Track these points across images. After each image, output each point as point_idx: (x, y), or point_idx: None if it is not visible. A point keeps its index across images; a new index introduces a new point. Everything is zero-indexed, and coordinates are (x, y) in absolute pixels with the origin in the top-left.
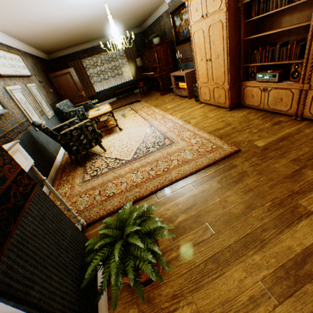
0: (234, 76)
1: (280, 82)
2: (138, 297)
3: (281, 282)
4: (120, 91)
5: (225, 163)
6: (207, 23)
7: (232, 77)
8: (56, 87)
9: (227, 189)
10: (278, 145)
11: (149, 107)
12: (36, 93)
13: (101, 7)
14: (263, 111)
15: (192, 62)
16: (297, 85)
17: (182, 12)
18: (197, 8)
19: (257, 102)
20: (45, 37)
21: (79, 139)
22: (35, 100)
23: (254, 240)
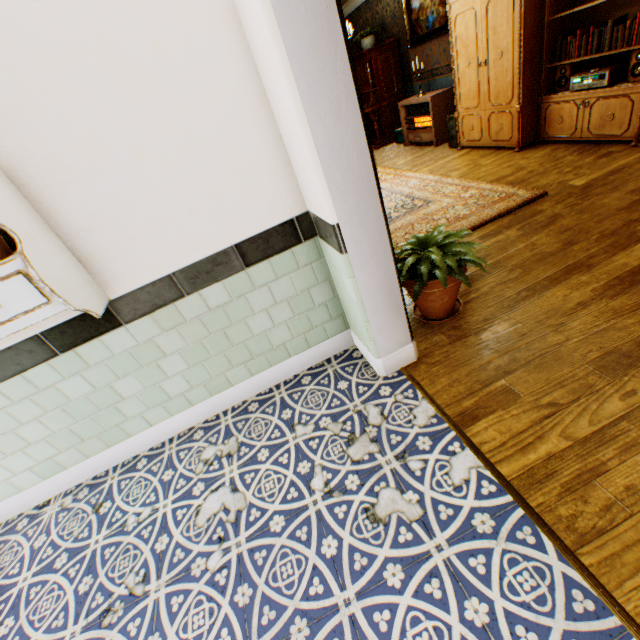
0: (530, 88)
1: (611, 87)
2: (439, 329)
3: (614, 288)
4: None
5: (524, 211)
6: None
7: (526, 89)
8: None
9: (533, 234)
10: (606, 180)
11: None
12: None
13: None
14: (579, 145)
15: (443, 76)
16: (639, 88)
17: None
18: None
19: (570, 130)
20: None
21: None
22: None
23: (578, 268)
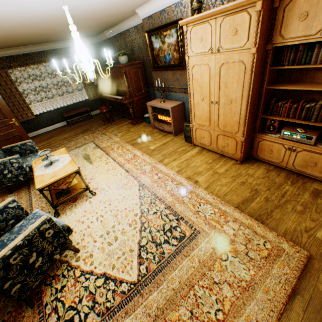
0: (250, 127)
1: (315, 145)
2: None
3: None
4: (72, 114)
5: (308, 289)
6: (217, 60)
7: (248, 127)
8: None
9: None
10: None
11: (124, 144)
12: None
13: (49, 5)
14: (283, 169)
15: (177, 93)
16: None
17: (164, 34)
18: (203, 38)
19: (278, 159)
20: None
21: (26, 264)
22: None
23: None
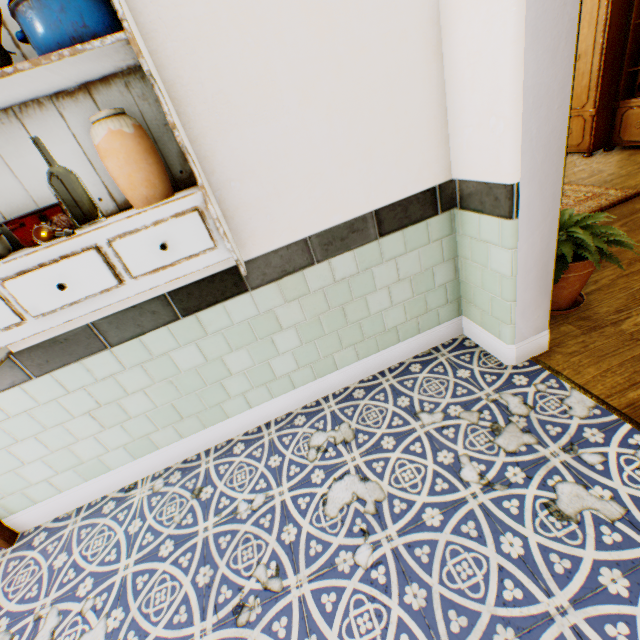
0: (607, 92)
1: None
2: (563, 319)
3: None
4: None
5: (620, 210)
6: None
7: (603, 93)
8: None
9: None
10: None
11: None
12: None
13: None
14: None
15: None
16: None
17: None
18: None
19: None
20: None
21: None
22: None
23: None
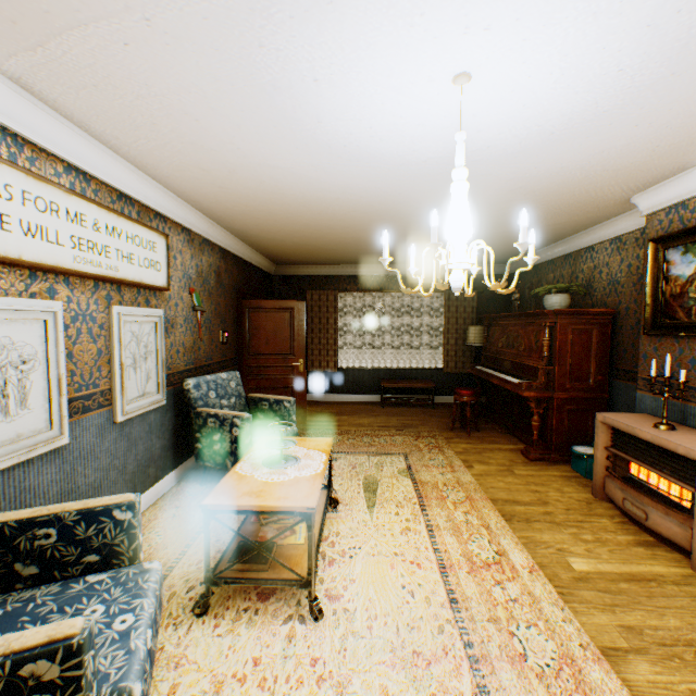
0: None
1: None
2: None
3: None
4: (397, 386)
5: None
6: None
7: None
8: (246, 331)
9: None
10: None
11: (479, 501)
12: (143, 333)
13: (435, 174)
14: None
15: None
16: None
17: None
18: None
19: None
20: (267, 222)
21: None
22: (108, 354)
23: None
